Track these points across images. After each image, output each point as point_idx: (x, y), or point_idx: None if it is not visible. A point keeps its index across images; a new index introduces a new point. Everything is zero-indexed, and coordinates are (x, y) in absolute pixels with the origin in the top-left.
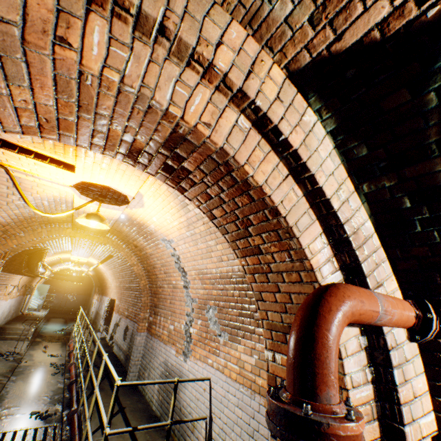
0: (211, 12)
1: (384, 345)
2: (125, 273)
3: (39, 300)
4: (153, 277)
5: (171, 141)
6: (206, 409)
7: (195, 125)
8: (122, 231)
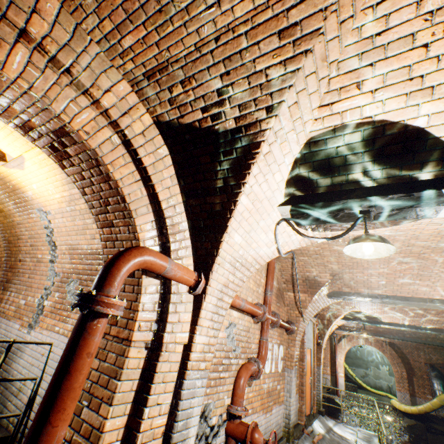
0: (108, 71)
1: (170, 291)
2: None
3: None
4: (14, 249)
5: (59, 132)
6: (39, 371)
7: (78, 130)
8: None
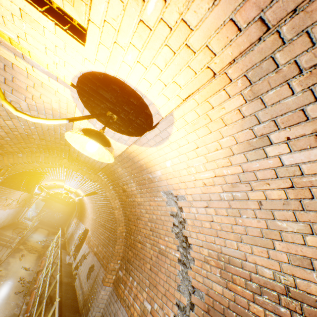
0: None
1: None
2: (104, 211)
3: (34, 213)
4: (133, 227)
5: None
6: None
7: None
8: (116, 171)
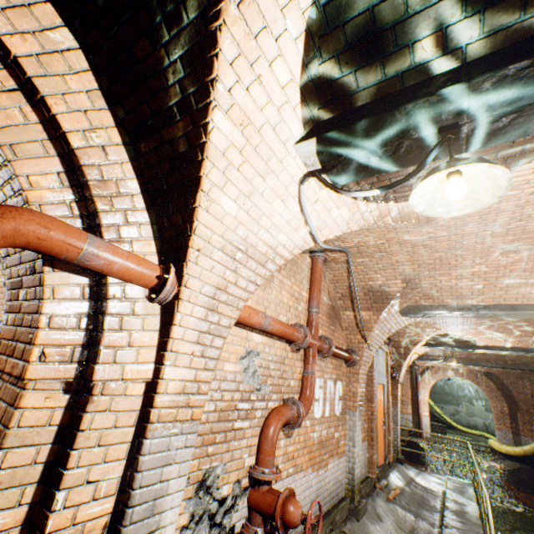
0: None
1: (106, 295)
2: None
3: None
4: None
5: None
6: None
7: None
8: None
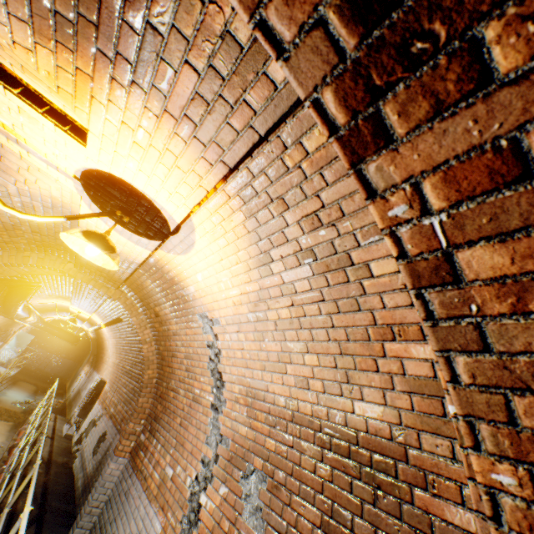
0: None
1: None
2: (131, 349)
3: (13, 353)
4: (167, 369)
5: None
6: None
7: None
8: (144, 286)
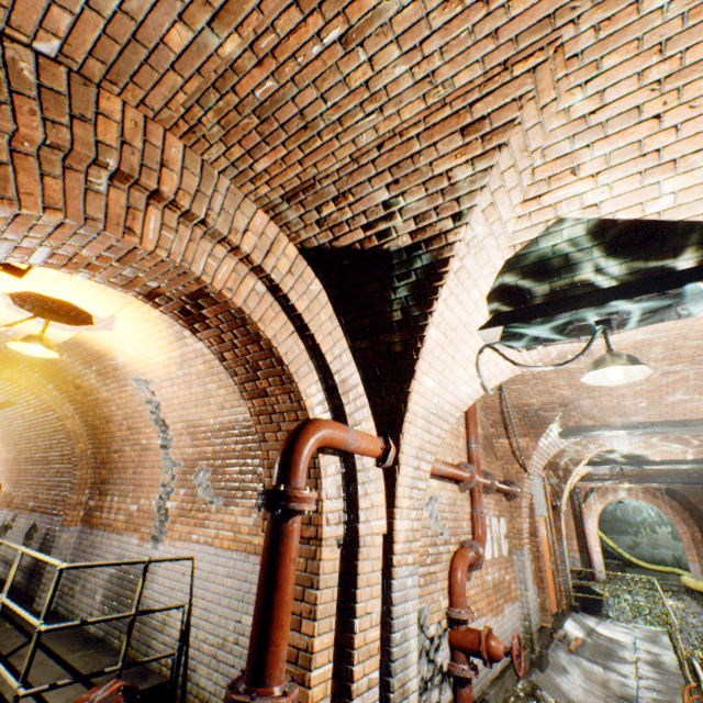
0: (242, 205)
1: (354, 468)
2: (38, 433)
3: None
4: (104, 436)
5: (196, 294)
6: (185, 596)
7: (221, 290)
8: (59, 361)
